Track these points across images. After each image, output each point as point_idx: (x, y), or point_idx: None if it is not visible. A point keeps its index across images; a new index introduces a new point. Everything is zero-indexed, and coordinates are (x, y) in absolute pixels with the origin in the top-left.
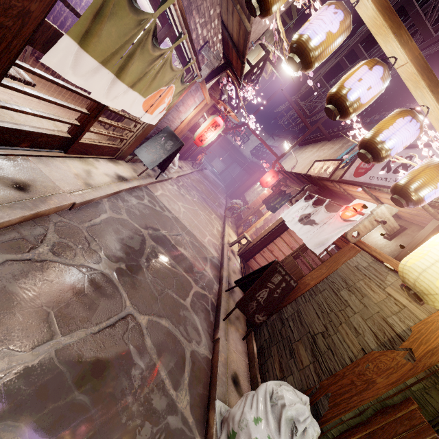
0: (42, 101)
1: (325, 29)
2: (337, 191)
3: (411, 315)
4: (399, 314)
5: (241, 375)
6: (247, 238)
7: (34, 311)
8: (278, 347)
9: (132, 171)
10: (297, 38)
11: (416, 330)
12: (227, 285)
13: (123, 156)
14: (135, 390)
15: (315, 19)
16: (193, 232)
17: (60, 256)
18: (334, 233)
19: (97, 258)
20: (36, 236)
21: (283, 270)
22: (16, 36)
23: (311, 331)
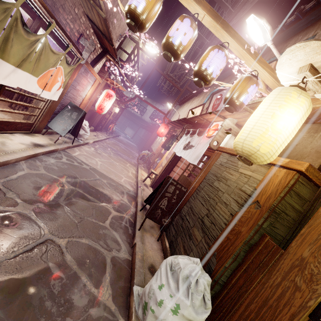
0: None
1: None
2: (203, 123)
3: (255, 180)
4: (248, 182)
5: (157, 265)
6: (153, 172)
7: None
8: (181, 236)
9: (49, 140)
10: (127, 8)
11: (259, 188)
12: (141, 206)
13: (37, 129)
14: (54, 296)
15: None
16: (110, 176)
17: None
18: (203, 147)
19: (13, 203)
20: None
21: (174, 181)
22: None
23: (200, 216)
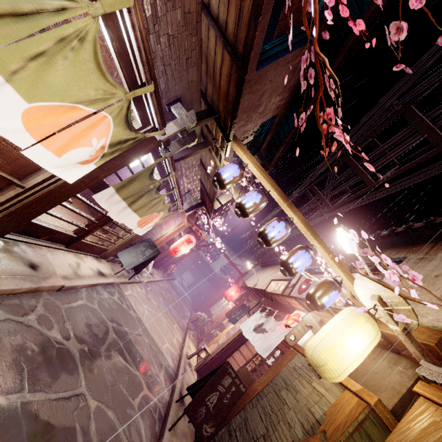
0: (58, 209)
1: (253, 201)
2: (285, 304)
3: (326, 402)
4: (319, 403)
5: None
6: (206, 349)
7: (15, 363)
8: None
9: (111, 269)
10: (238, 202)
11: (329, 413)
12: (179, 396)
13: (107, 256)
14: None
15: (248, 195)
16: (153, 335)
17: (42, 326)
18: (278, 338)
19: (68, 335)
20: (30, 305)
21: (233, 372)
22: (86, 185)
23: (255, 436)
